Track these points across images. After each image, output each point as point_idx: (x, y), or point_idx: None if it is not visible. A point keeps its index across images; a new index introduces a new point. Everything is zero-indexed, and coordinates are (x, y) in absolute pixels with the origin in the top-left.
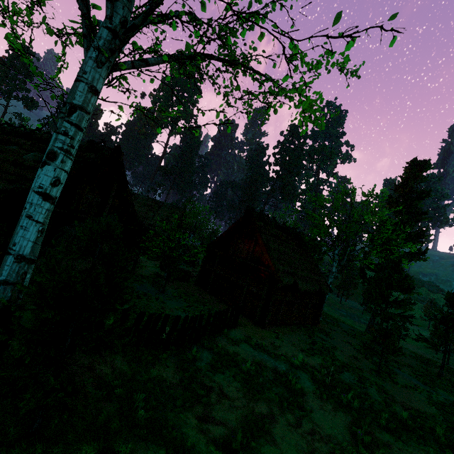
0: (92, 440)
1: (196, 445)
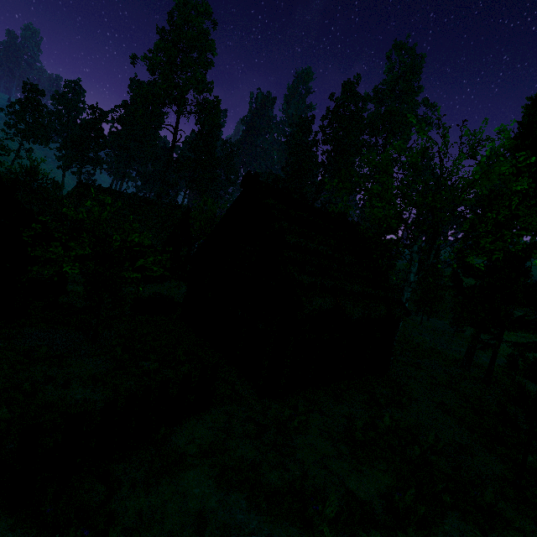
0: None
1: None
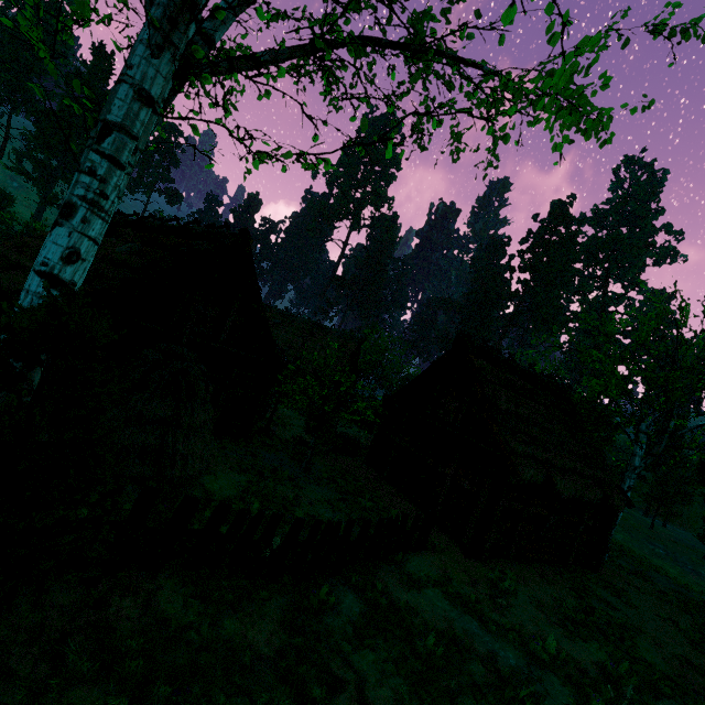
0: None
1: None
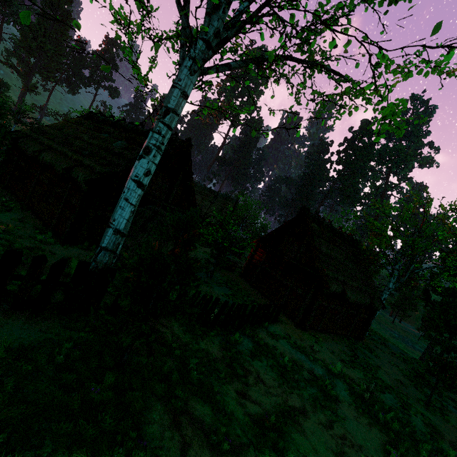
0: (159, 383)
1: (234, 412)
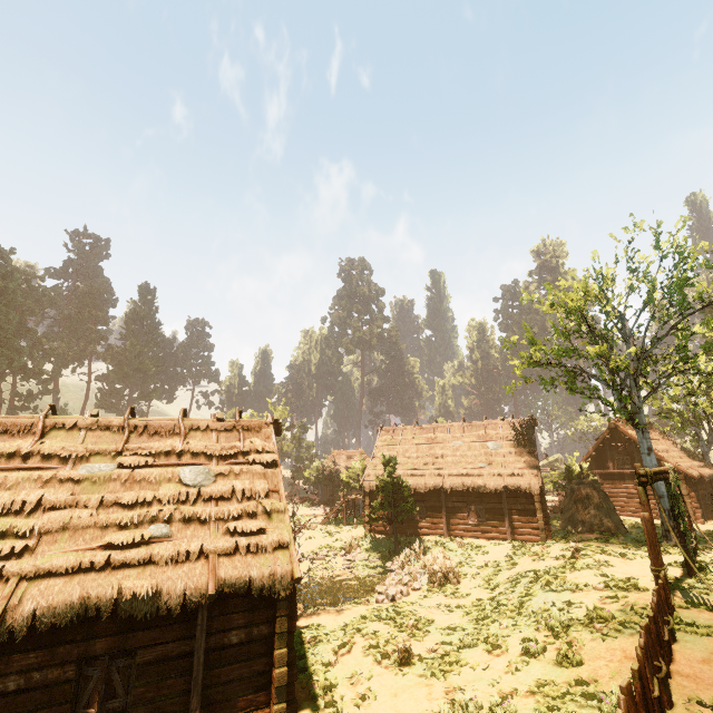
0: None
1: None
